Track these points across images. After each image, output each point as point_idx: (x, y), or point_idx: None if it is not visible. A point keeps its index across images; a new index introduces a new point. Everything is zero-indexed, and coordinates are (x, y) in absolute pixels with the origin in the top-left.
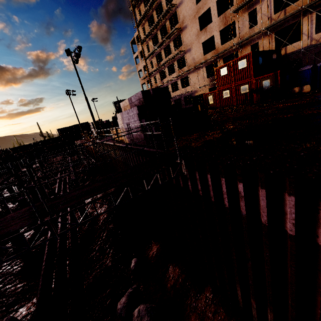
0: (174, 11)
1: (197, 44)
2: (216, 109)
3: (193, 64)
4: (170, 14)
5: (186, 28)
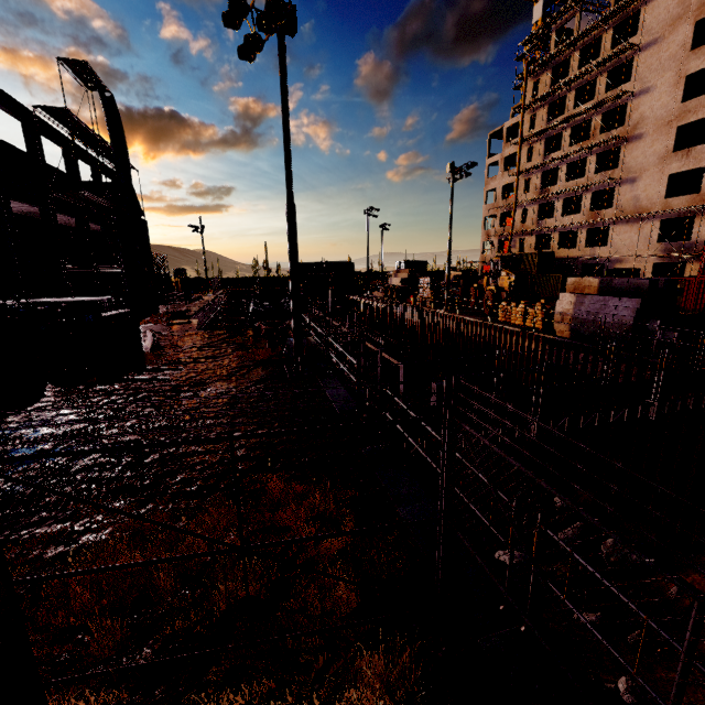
0: (621, 103)
1: (657, 175)
2: (681, 311)
3: (632, 208)
4: (609, 106)
5: (640, 140)
